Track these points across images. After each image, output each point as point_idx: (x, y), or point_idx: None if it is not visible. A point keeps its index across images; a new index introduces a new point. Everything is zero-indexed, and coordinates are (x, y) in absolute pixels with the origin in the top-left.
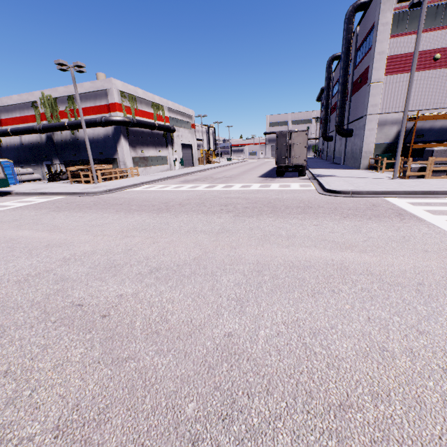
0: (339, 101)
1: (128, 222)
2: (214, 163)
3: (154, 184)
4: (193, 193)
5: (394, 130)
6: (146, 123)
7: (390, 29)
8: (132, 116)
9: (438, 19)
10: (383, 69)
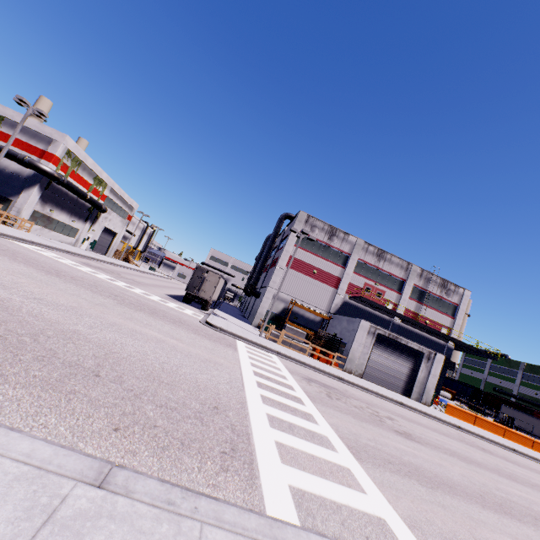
0: (259, 268)
1: (15, 267)
2: (132, 264)
3: (47, 249)
4: (90, 276)
5: (282, 306)
6: (77, 189)
7: (295, 241)
8: (65, 175)
9: (320, 251)
10: (286, 262)
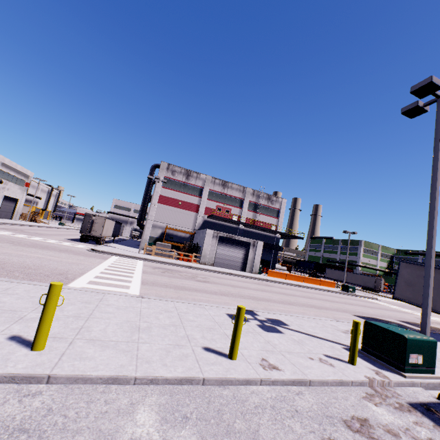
0: (141, 207)
1: None
2: (40, 223)
3: None
4: None
5: (160, 231)
6: None
7: (162, 184)
8: None
9: (181, 188)
10: (157, 200)
